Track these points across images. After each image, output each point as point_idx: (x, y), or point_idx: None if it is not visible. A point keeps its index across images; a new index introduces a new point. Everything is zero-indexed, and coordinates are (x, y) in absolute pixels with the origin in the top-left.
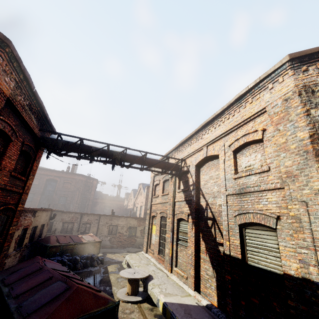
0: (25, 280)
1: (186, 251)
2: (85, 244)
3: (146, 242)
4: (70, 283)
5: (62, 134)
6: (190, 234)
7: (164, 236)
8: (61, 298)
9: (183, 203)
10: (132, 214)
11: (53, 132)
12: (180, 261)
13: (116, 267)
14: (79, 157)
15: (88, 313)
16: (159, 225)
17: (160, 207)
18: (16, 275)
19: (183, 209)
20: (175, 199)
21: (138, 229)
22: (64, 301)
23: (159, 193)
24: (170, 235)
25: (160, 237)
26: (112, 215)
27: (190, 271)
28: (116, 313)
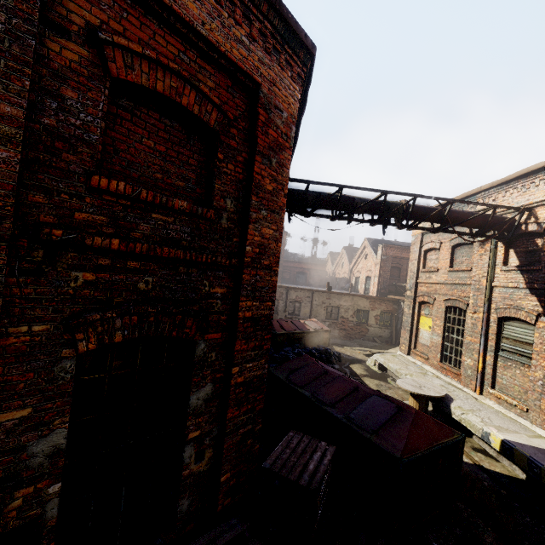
0: (318, 384)
1: (524, 371)
2: (312, 333)
3: (408, 340)
4: (397, 402)
5: (315, 182)
6: (540, 346)
7: (455, 338)
8: (404, 421)
9: (519, 291)
10: (348, 288)
11: (301, 182)
12: (504, 383)
13: (363, 369)
14: (337, 217)
15: (440, 443)
16: (441, 318)
17: (445, 289)
18: (300, 376)
19: (519, 303)
20: (494, 282)
21: (371, 314)
22: (411, 425)
23: (439, 266)
24: (478, 340)
25: (443, 337)
26: (331, 292)
27: (538, 403)
28: (463, 446)
